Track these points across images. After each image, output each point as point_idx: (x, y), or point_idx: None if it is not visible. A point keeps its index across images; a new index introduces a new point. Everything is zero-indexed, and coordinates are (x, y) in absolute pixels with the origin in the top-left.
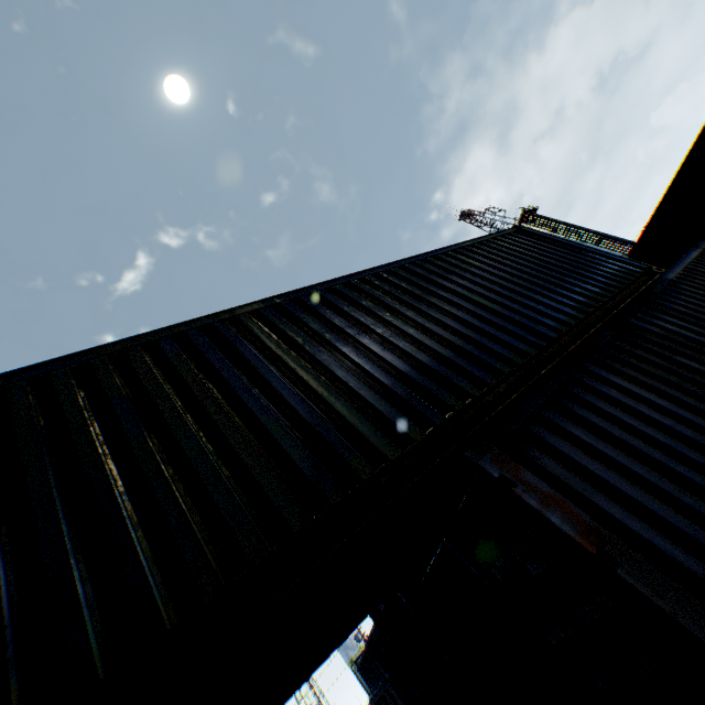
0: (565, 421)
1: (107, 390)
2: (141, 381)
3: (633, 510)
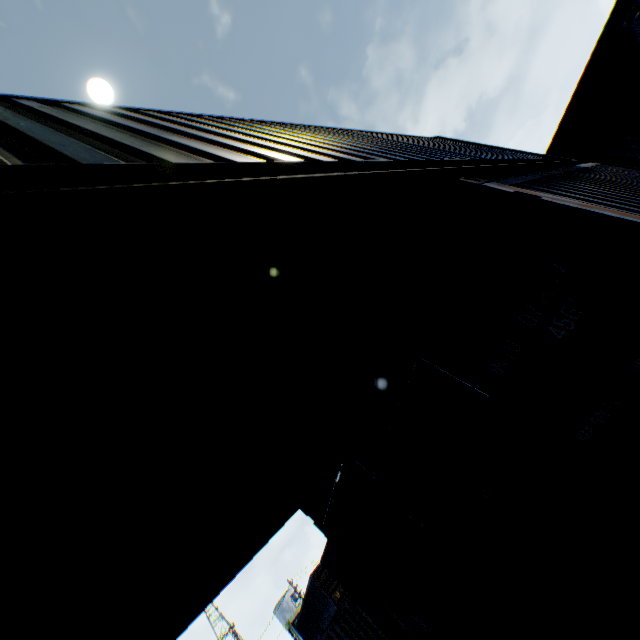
0: (556, 191)
1: None
2: None
3: None
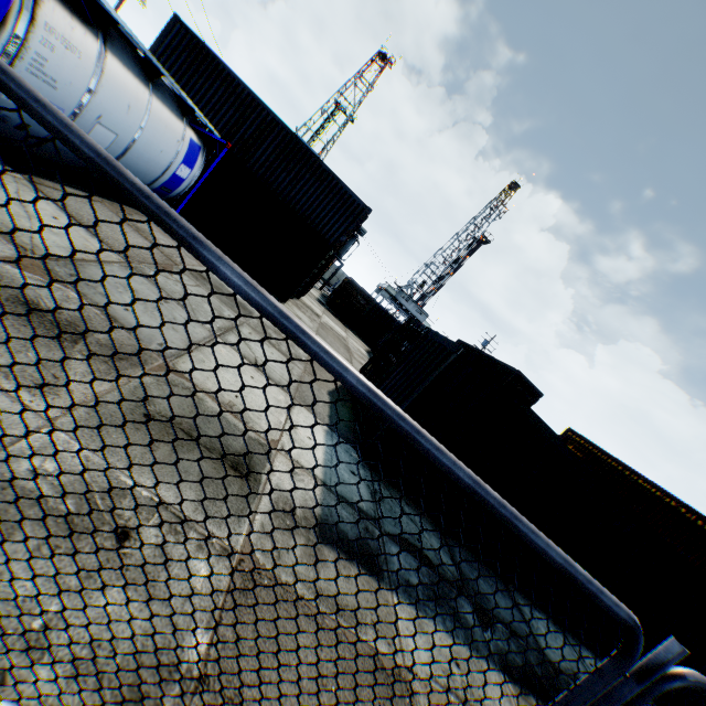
0: None
1: None
2: None
3: None
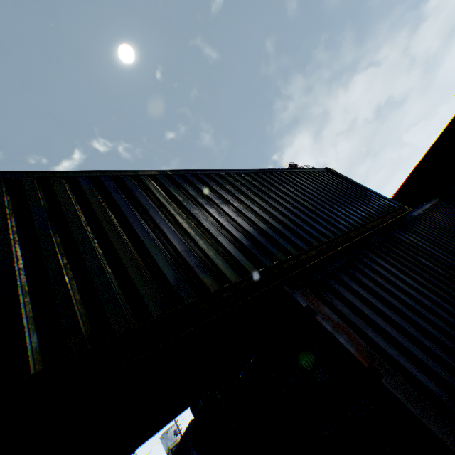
0: (351, 281)
1: (29, 199)
2: (58, 199)
3: (392, 343)
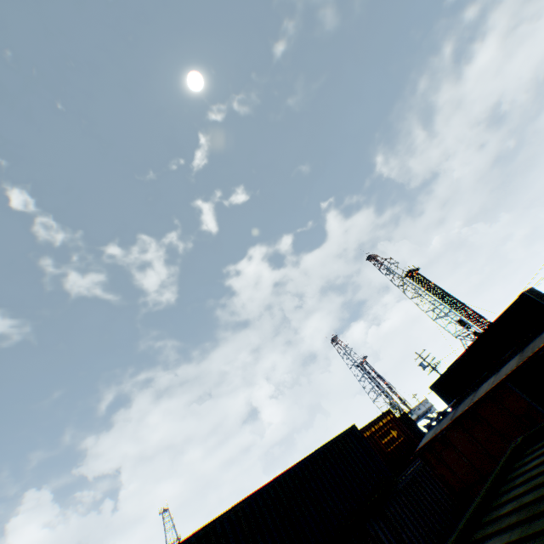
0: None
1: None
2: None
3: None
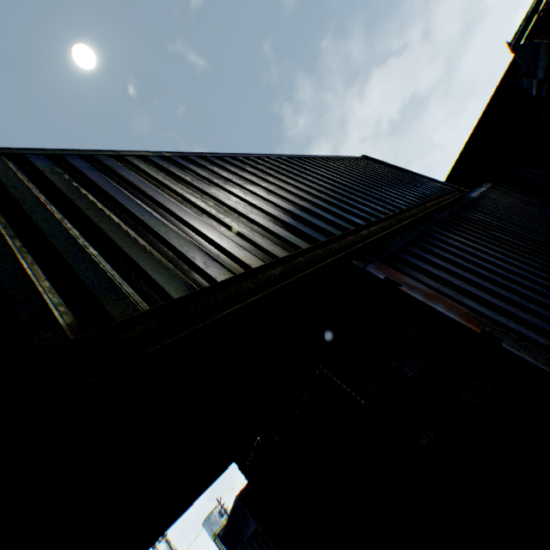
0: (427, 254)
1: None
2: None
3: (495, 311)
